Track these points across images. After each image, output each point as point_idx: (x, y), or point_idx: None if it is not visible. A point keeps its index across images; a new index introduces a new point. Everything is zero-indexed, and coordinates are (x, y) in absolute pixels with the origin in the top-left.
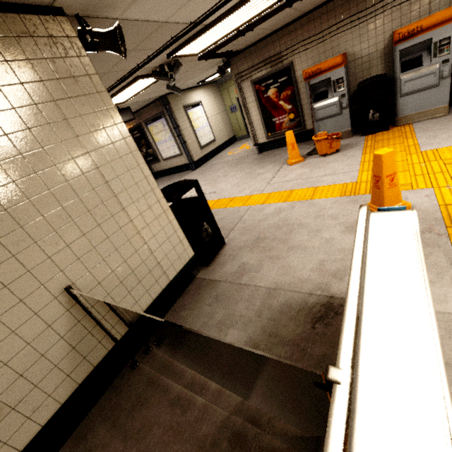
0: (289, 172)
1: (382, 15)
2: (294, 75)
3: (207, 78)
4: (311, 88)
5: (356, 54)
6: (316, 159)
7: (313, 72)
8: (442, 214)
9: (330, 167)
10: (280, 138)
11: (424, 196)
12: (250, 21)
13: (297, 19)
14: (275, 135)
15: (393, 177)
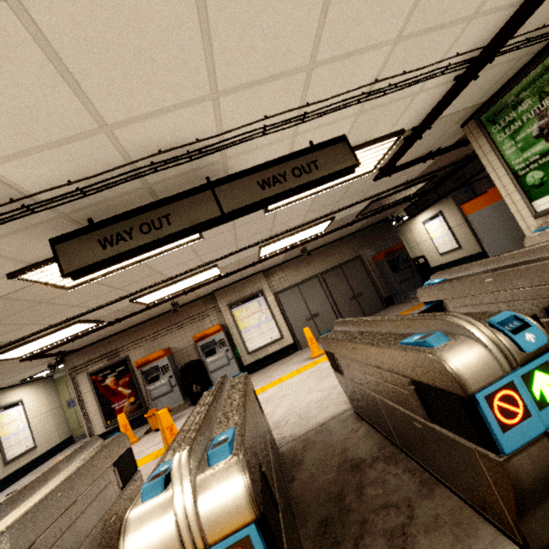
0: None
1: (187, 327)
2: (130, 365)
3: (36, 374)
4: (144, 374)
5: (177, 348)
6: (151, 435)
7: (143, 362)
8: None
9: (157, 439)
10: None
11: None
12: (76, 335)
13: (129, 328)
14: (116, 421)
15: (171, 428)
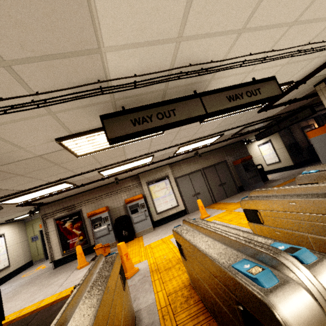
0: (78, 274)
1: (120, 194)
2: (82, 215)
3: (16, 217)
4: (92, 221)
5: (112, 207)
6: None
7: (92, 214)
8: (149, 268)
9: None
10: (73, 253)
11: (144, 263)
12: (57, 191)
13: (83, 192)
14: (69, 251)
15: (127, 255)
